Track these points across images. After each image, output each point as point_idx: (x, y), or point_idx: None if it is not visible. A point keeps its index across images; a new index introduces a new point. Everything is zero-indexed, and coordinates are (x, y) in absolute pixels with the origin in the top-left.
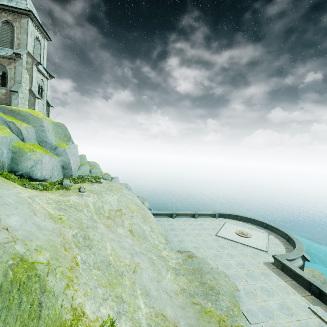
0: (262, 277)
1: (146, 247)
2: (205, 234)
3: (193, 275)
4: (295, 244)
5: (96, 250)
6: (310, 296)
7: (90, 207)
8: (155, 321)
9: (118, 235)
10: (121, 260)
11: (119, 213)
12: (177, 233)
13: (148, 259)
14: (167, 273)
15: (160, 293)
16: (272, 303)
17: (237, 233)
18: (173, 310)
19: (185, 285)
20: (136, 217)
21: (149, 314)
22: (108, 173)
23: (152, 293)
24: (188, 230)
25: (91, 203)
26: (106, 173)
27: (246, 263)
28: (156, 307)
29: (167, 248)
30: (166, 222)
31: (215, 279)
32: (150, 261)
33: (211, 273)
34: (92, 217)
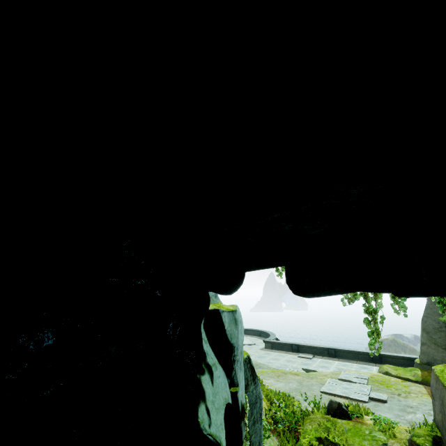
0: (267, 355)
1: None
2: None
3: None
4: (268, 333)
5: None
6: (294, 353)
7: None
8: None
9: None
10: None
11: None
12: None
13: None
14: None
15: None
16: (282, 361)
17: None
18: None
19: None
20: None
21: None
22: None
23: None
24: None
25: None
26: None
27: (251, 353)
28: None
29: None
30: None
31: None
32: None
33: None
34: None
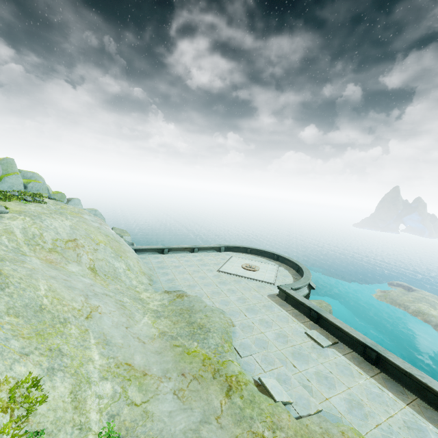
0: (264, 310)
1: (117, 288)
2: (205, 270)
3: (180, 315)
4: (303, 273)
5: (16, 290)
6: (309, 321)
7: (16, 235)
8: (114, 372)
9: (67, 273)
10: (65, 303)
11: (72, 244)
12: (167, 272)
13: (115, 301)
14: (143, 316)
15: (128, 340)
16: (269, 333)
17: (243, 267)
18: (144, 357)
19: (167, 328)
20: (103, 251)
21: (107, 366)
22: (61, 192)
23: (115, 341)
24: (183, 267)
25: (18, 228)
26: (57, 192)
27: (248, 298)
28: (119, 357)
29: (151, 289)
30: (154, 259)
31: (208, 317)
32: (119, 304)
33: (203, 311)
34: (18, 248)
